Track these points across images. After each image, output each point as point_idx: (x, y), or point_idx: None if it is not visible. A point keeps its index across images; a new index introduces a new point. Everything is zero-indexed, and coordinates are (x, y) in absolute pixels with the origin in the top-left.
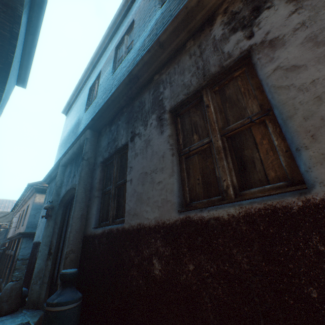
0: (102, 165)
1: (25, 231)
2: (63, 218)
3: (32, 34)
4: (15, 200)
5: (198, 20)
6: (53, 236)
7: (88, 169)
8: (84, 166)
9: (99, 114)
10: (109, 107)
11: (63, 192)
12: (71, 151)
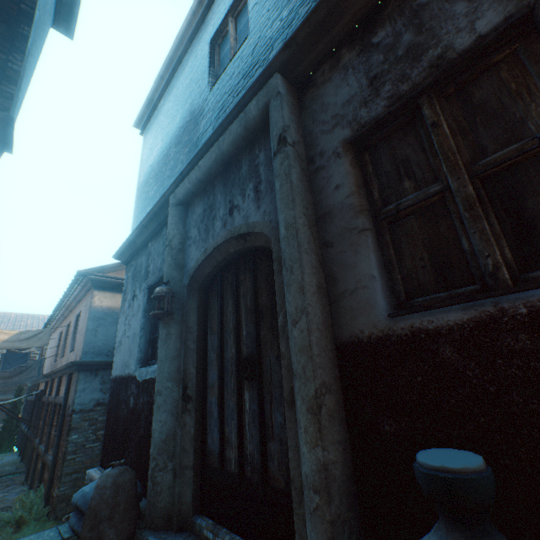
0: (351, 149)
1: (82, 360)
2: (201, 316)
3: None
4: (43, 315)
5: None
6: (186, 359)
7: (299, 169)
8: (291, 159)
9: (318, 16)
10: None
11: (196, 257)
12: (210, 157)
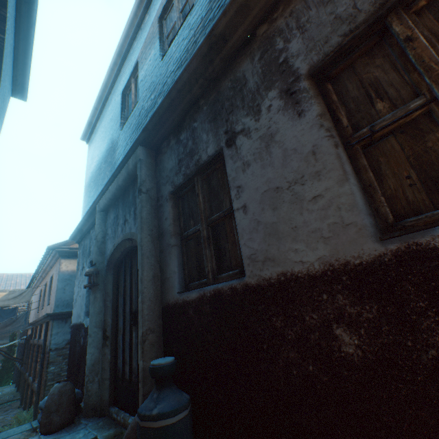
0: (173, 197)
1: (55, 312)
2: (115, 285)
3: (27, 1)
4: (29, 274)
5: None
6: (106, 313)
7: (150, 206)
8: (144, 202)
9: (156, 119)
10: (172, 103)
11: (110, 248)
12: (114, 186)
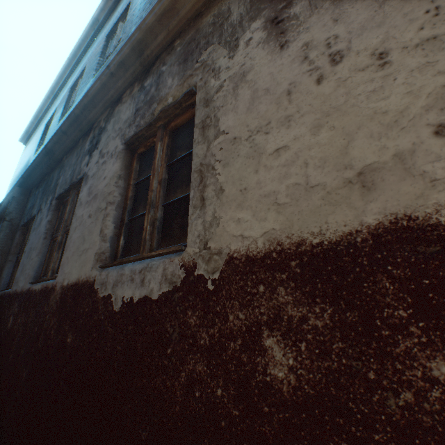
0: (24, 228)
1: None
2: None
3: None
4: None
5: (84, 125)
6: None
7: (9, 230)
8: (5, 227)
9: (28, 174)
10: (36, 169)
11: None
12: (4, 205)
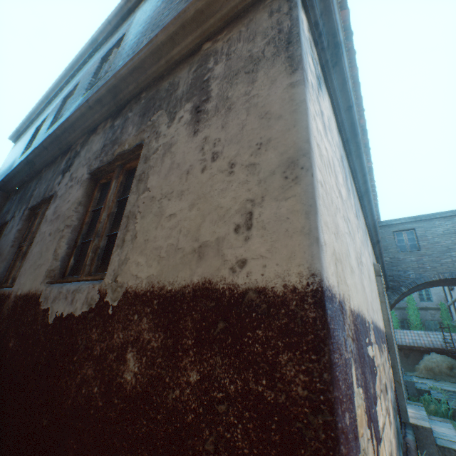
0: None
1: None
2: None
3: None
4: None
5: (64, 145)
6: None
7: None
8: None
9: (8, 178)
10: (16, 176)
11: None
12: None
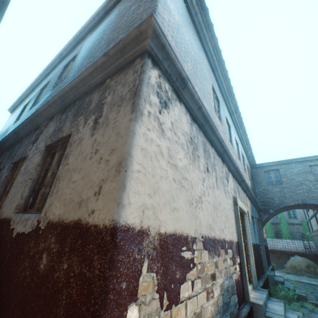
0: None
1: None
2: None
3: None
4: None
5: (36, 125)
6: None
7: None
8: None
9: (3, 141)
10: (8, 140)
11: None
12: None
